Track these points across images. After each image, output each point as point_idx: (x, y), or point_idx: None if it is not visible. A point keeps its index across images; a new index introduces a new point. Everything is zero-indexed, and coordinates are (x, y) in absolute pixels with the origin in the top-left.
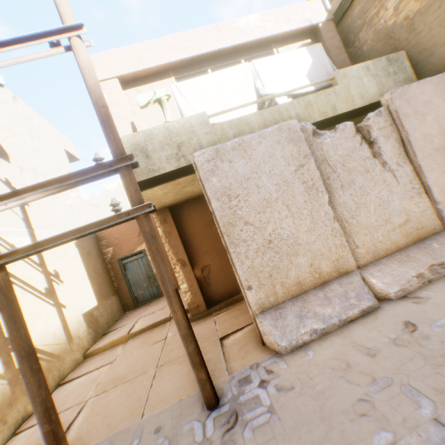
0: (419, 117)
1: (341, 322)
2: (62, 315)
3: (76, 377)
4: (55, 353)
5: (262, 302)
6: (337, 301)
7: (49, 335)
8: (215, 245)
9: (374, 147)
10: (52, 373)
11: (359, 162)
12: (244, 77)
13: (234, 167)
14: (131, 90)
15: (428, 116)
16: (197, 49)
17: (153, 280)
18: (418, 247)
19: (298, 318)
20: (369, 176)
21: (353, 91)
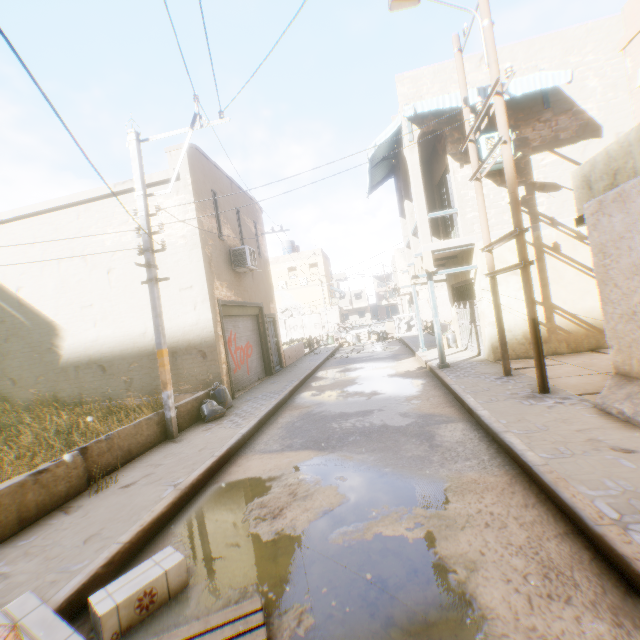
0: None
1: None
2: None
3: (598, 352)
4: (596, 327)
5: (616, 365)
6: None
7: (593, 311)
8: None
9: None
10: (586, 340)
11: None
12: None
13: (610, 222)
14: None
15: None
16: None
17: None
18: None
19: (624, 396)
20: None
21: None
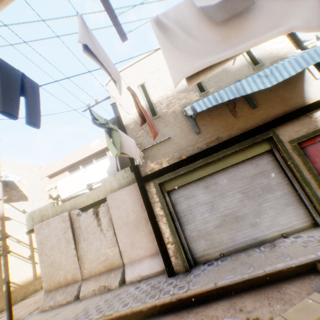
0: (118, 208)
1: (59, 304)
2: (35, 267)
3: (27, 298)
4: (25, 285)
5: (46, 287)
6: (65, 294)
7: (24, 277)
8: None
9: (100, 221)
10: (21, 294)
11: (92, 228)
12: (82, 175)
13: (45, 231)
14: (53, 178)
15: (122, 207)
16: (73, 160)
17: None
18: (107, 274)
19: (51, 298)
20: (95, 235)
21: (107, 188)
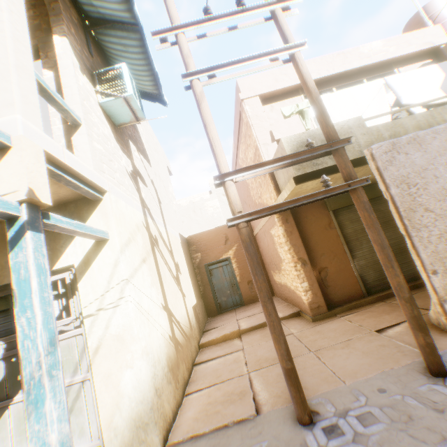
0: None
1: None
2: (184, 302)
3: (208, 360)
4: (187, 335)
5: None
6: None
7: (182, 316)
8: (331, 248)
9: None
10: (188, 352)
11: None
12: (377, 91)
13: (410, 158)
14: (266, 106)
15: None
16: (326, 71)
17: (236, 288)
18: None
19: None
20: None
21: None
